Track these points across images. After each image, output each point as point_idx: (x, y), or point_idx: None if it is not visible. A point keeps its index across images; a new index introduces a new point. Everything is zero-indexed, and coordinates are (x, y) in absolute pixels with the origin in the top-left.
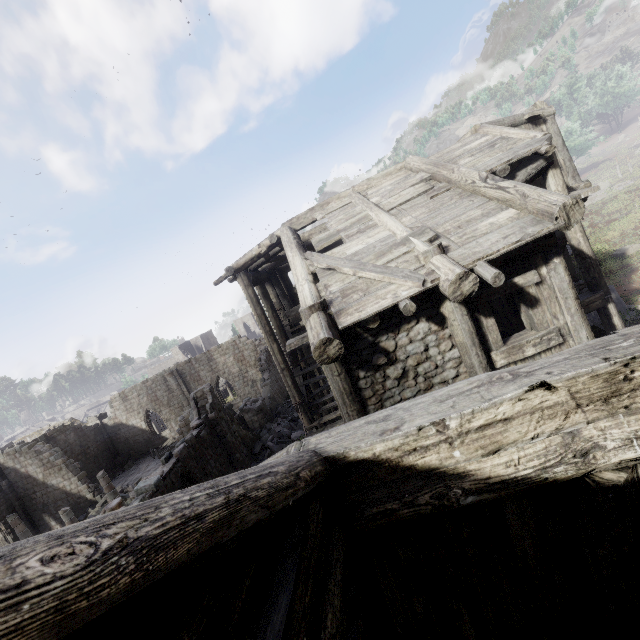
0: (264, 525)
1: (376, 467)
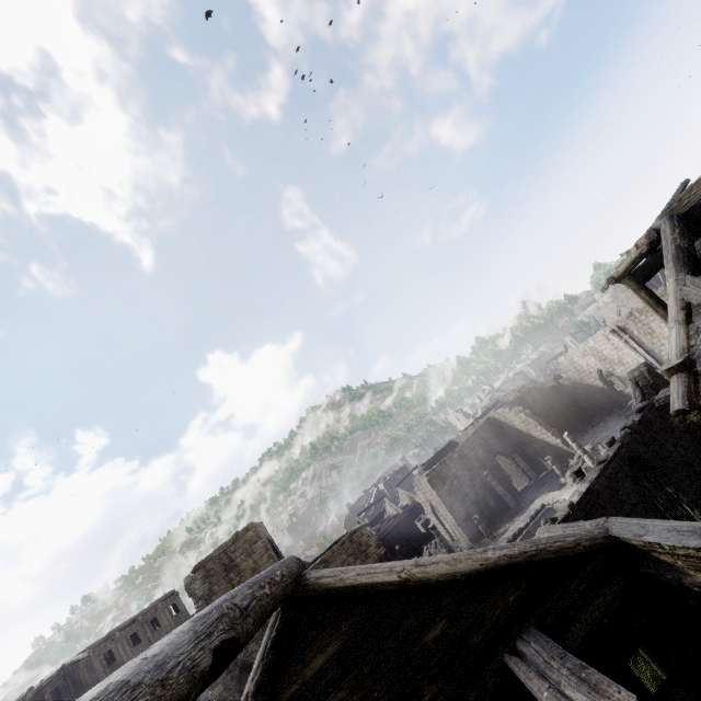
0: (553, 559)
1: (637, 550)
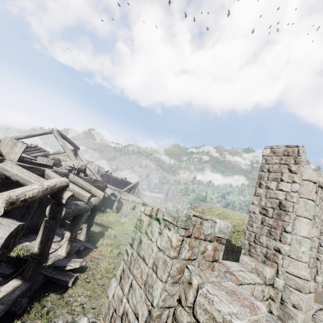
0: None
1: None
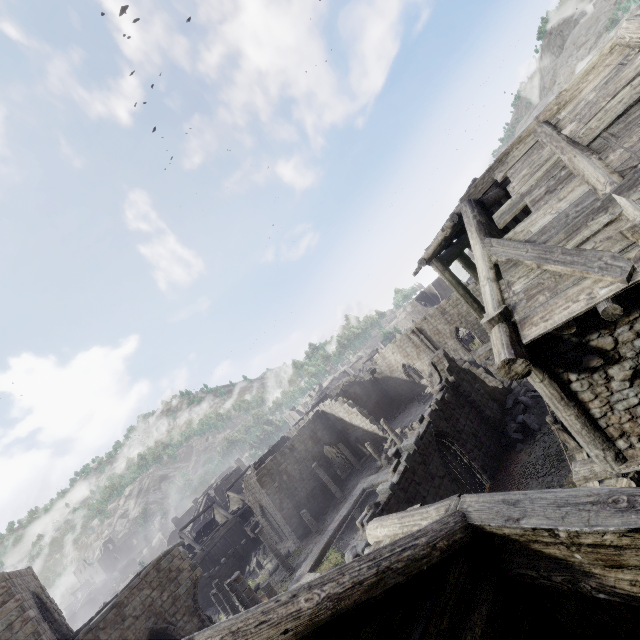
0: (402, 584)
1: (509, 542)
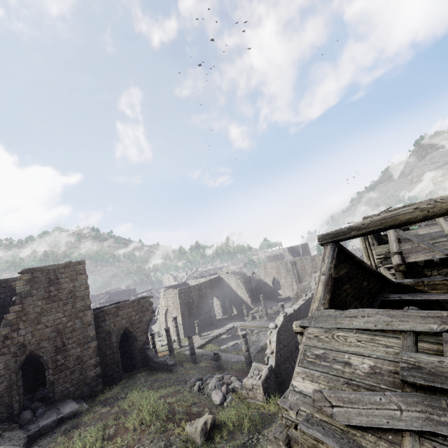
0: (388, 280)
1: (407, 287)
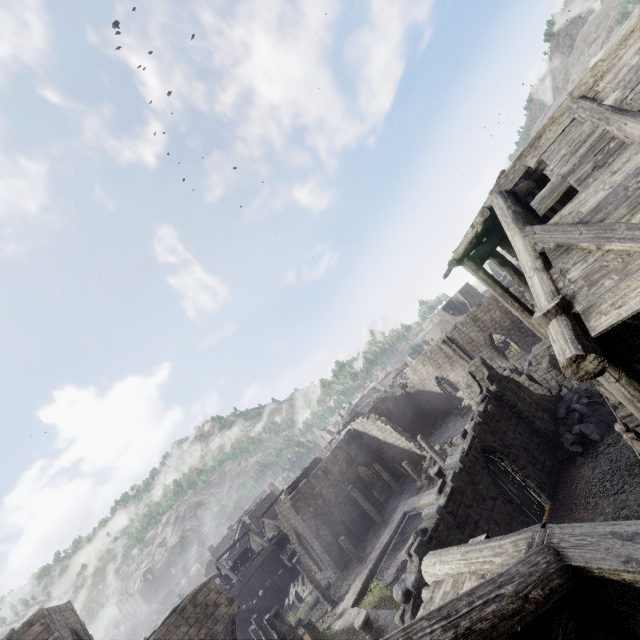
0: None
1: (632, 591)
